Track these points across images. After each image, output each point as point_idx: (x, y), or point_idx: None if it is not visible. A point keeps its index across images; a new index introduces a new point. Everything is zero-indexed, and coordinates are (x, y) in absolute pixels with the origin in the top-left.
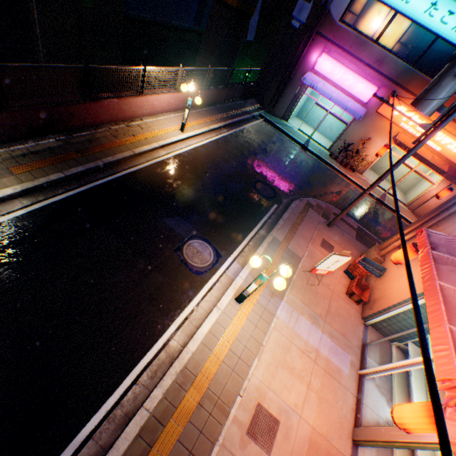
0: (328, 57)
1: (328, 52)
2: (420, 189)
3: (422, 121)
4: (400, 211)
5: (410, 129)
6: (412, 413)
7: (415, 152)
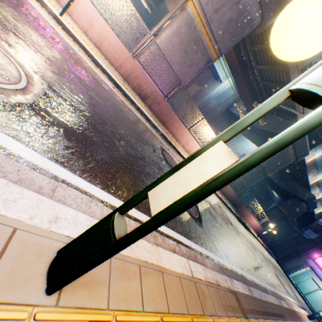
0: None
1: None
2: None
3: None
4: None
5: None
6: None
7: None
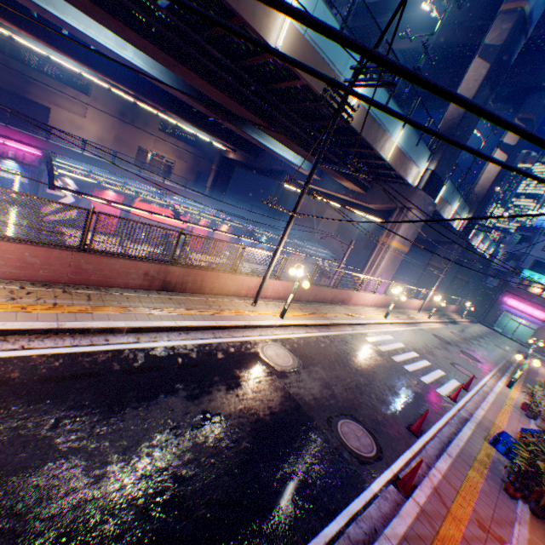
0: (512, 299)
1: (511, 297)
2: None
3: None
4: None
5: None
6: None
7: None
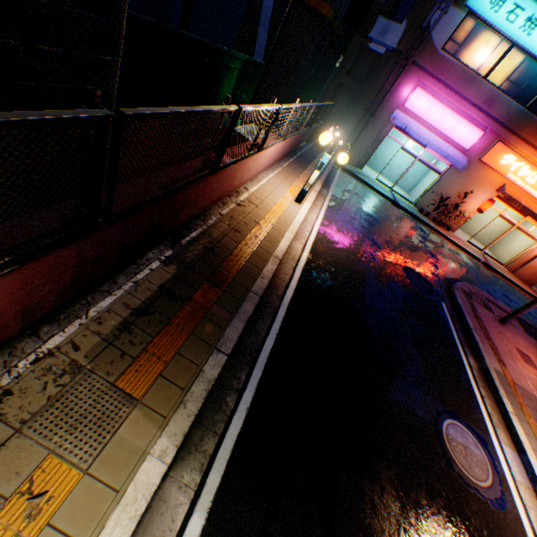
0: (424, 92)
1: (421, 86)
2: (515, 246)
3: (533, 172)
4: (507, 275)
5: (517, 180)
6: None
7: (527, 208)
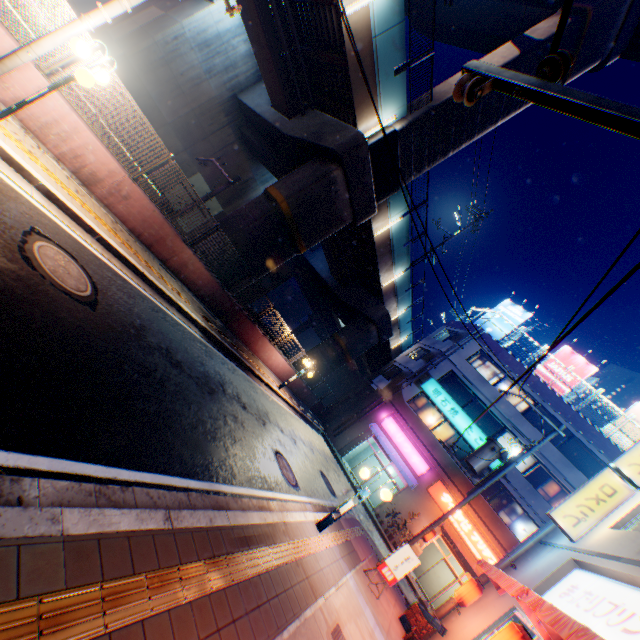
0: (394, 421)
1: (394, 417)
2: None
3: (466, 519)
4: None
5: (455, 522)
6: (499, 634)
7: (461, 551)
